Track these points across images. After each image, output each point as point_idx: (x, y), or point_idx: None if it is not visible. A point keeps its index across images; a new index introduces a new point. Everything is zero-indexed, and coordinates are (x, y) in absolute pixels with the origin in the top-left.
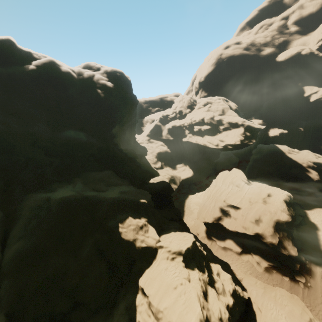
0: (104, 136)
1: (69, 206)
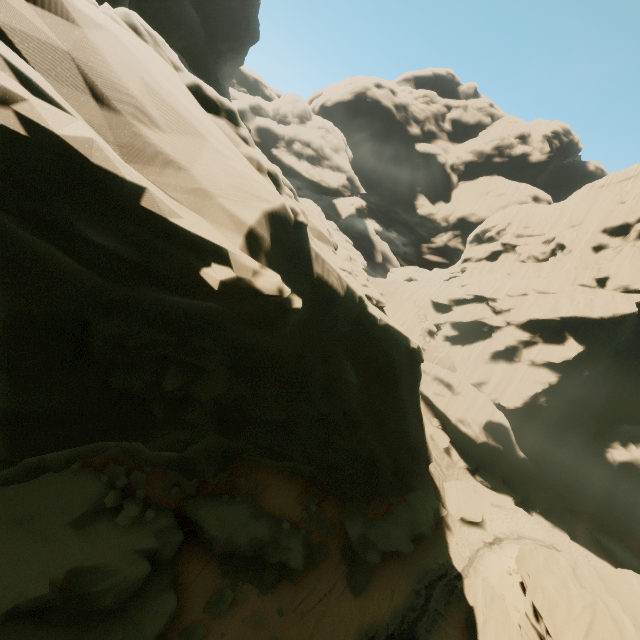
0: (212, 41)
1: None
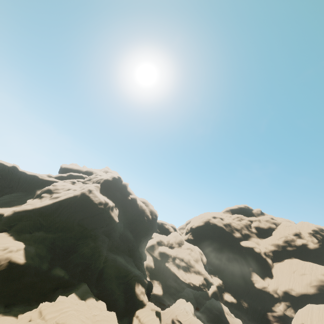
0: (137, 240)
1: (121, 265)
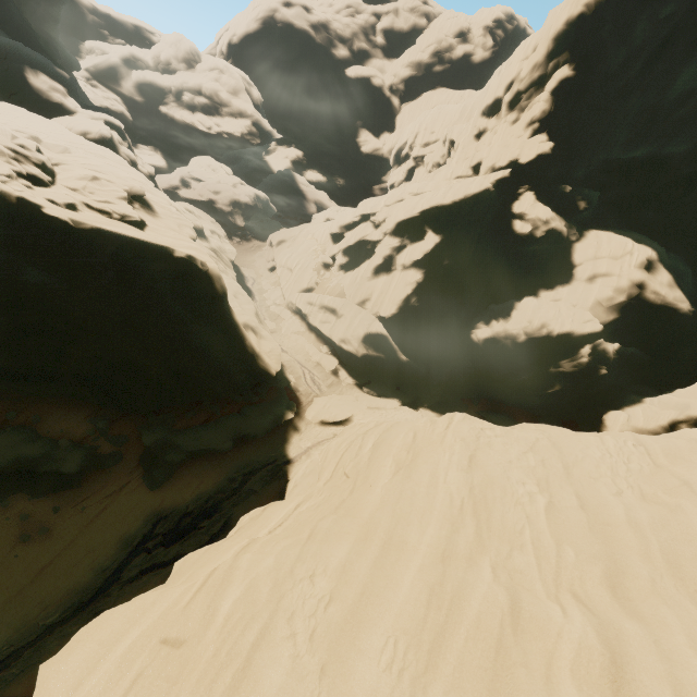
0: None
1: None
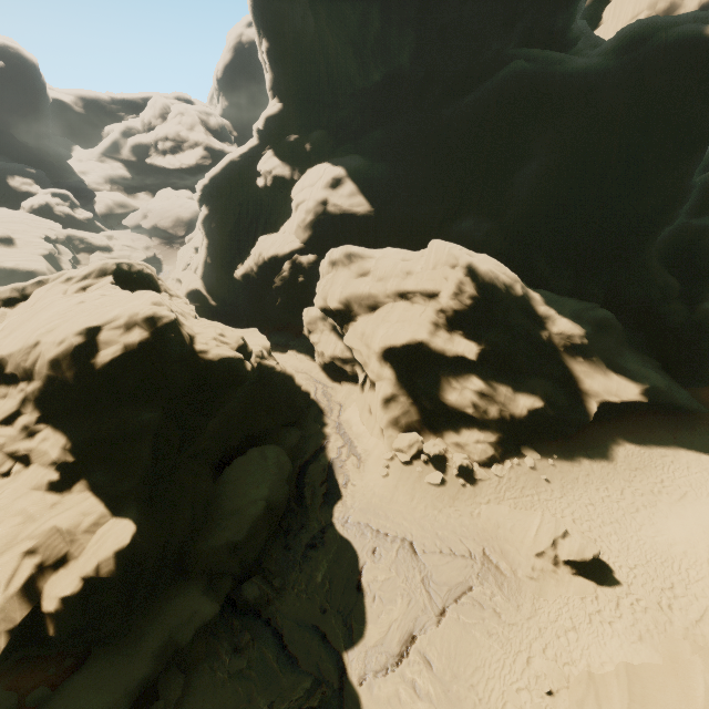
0: None
1: None
